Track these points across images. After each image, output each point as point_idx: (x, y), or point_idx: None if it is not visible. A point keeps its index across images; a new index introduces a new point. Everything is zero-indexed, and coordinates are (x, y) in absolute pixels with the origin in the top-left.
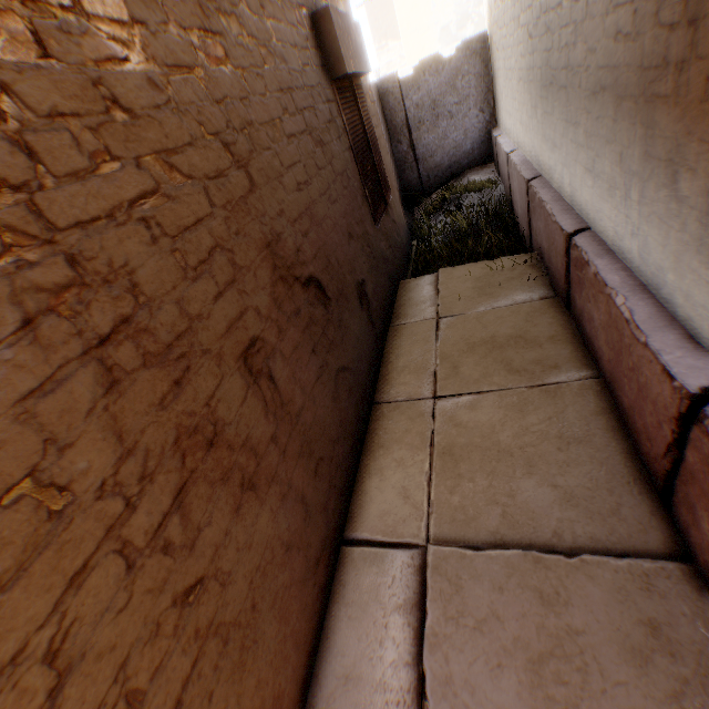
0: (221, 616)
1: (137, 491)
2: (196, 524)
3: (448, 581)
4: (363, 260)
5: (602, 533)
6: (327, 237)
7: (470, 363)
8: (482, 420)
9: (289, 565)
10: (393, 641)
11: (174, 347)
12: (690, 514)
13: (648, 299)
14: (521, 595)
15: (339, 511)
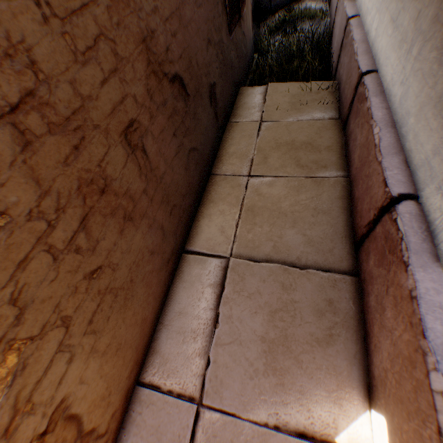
0: (113, 285)
1: (55, 217)
2: (96, 238)
3: (238, 275)
4: (216, 66)
5: (321, 260)
6: (191, 41)
7: (275, 157)
8: (274, 193)
9: (152, 262)
10: (205, 300)
11: (72, 120)
12: (367, 256)
13: (393, 133)
14: (273, 285)
15: (183, 235)
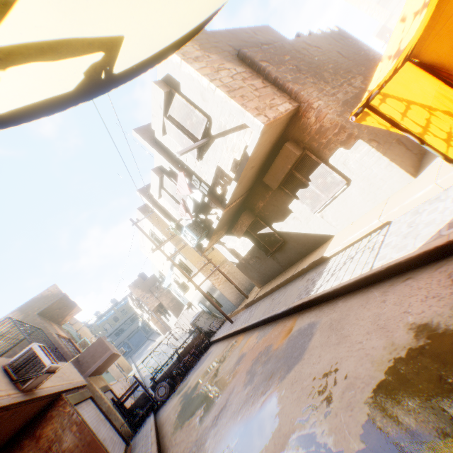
0: None
1: None
2: None
3: None
4: None
5: None
6: None
7: None
8: None
9: None
10: None
11: None
12: None
13: None
14: None
15: None
